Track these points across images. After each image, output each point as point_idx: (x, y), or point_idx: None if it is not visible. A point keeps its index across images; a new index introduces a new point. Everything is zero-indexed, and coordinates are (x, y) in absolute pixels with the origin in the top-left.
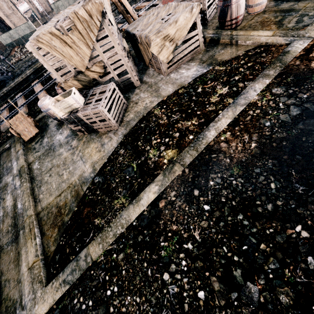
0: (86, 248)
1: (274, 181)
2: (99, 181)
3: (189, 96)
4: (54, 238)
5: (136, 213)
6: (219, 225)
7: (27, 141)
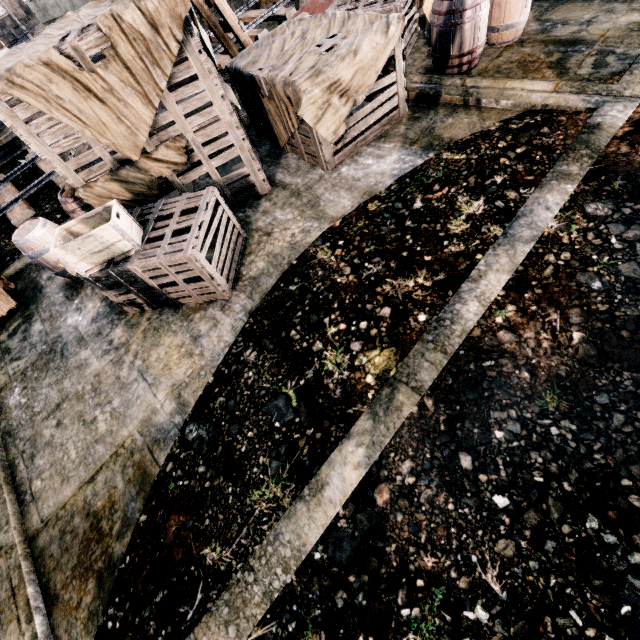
0: None
1: None
2: (200, 438)
3: (397, 220)
4: (87, 609)
5: (317, 525)
6: (544, 550)
7: None
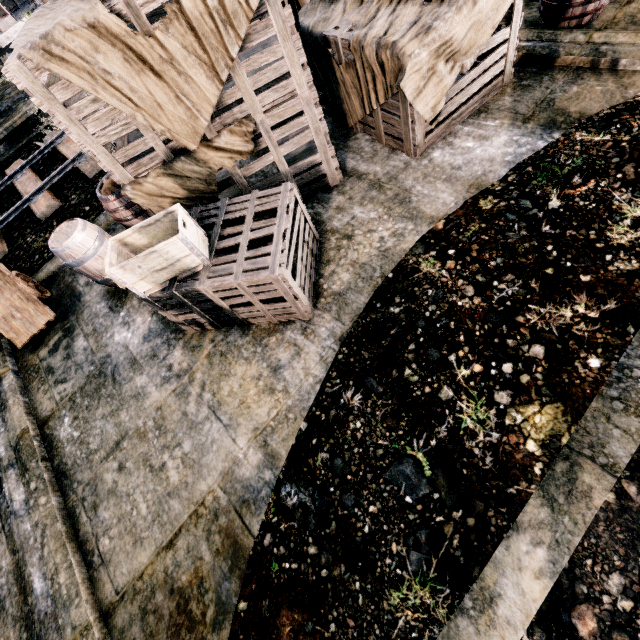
0: None
1: None
2: (303, 505)
3: (528, 223)
4: None
5: None
6: None
7: (22, 345)
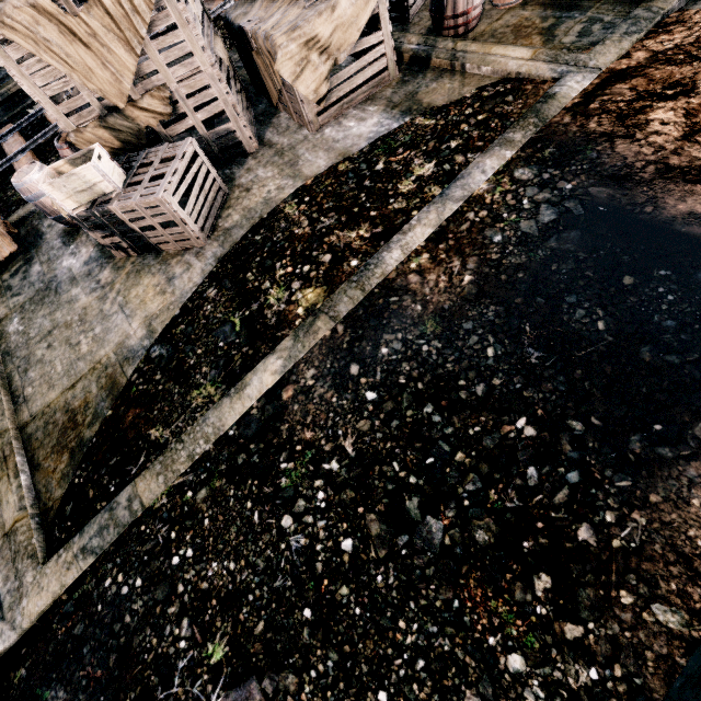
0: (130, 486)
1: (495, 344)
2: (161, 355)
3: (358, 179)
4: (61, 472)
5: (235, 412)
6: (389, 427)
7: None
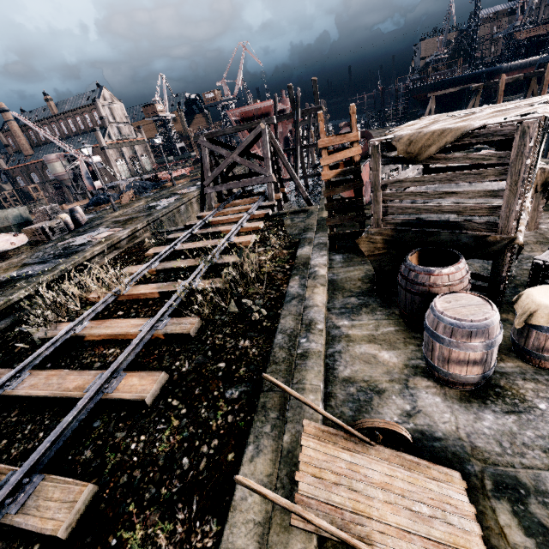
0: None
1: None
2: None
3: None
4: None
5: None
6: None
7: None
